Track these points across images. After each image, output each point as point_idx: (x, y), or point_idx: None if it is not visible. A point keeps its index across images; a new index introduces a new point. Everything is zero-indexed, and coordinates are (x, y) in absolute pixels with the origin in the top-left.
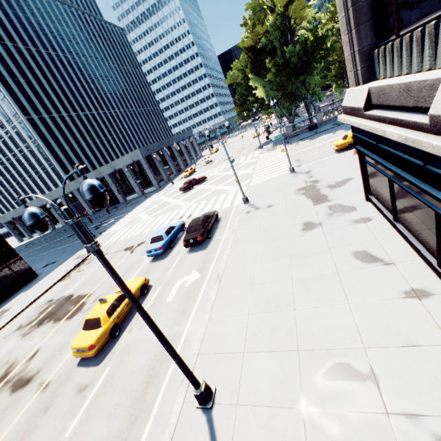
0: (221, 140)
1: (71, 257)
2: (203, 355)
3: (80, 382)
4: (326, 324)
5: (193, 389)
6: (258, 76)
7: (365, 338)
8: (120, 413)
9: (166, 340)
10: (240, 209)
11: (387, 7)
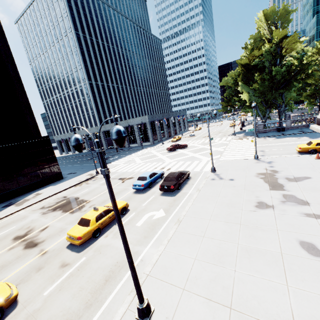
0: (207, 122)
1: (85, 173)
2: (151, 277)
3: (65, 259)
4: (261, 296)
5: (137, 302)
6: (245, 84)
7: None
8: (82, 295)
9: (130, 256)
10: (207, 175)
11: None
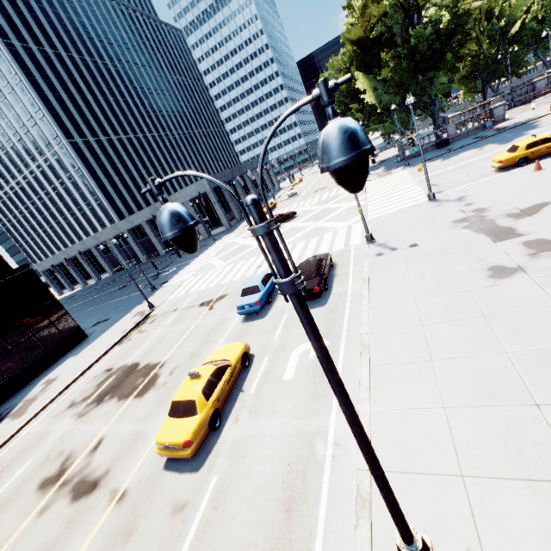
0: None
1: (127, 314)
2: None
3: (174, 496)
4: None
5: (400, 543)
6: (367, 75)
7: None
8: None
9: (378, 463)
10: (365, 250)
11: None
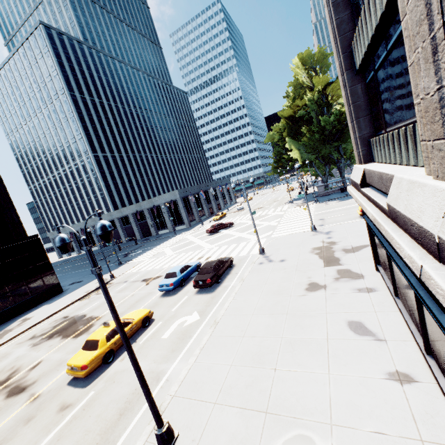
0: (245, 193)
1: (95, 279)
2: (178, 397)
3: (65, 400)
4: (300, 391)
5: (155, 427)
6: (294, 139)
7: (335, 414)
8: (88, 440)
9: (139, 367)
10: (255, 259)
11: (377, 109)
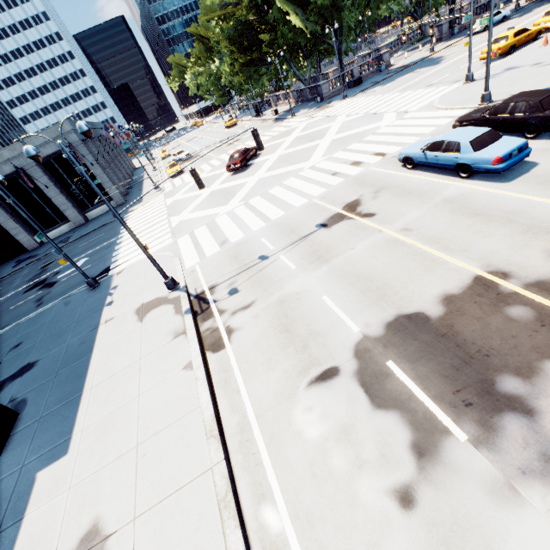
0: None
1: (99, 326)
2: None
3: None
4: None
5: None
6: None
7: None
8: None
9: None
10: None
11: None
